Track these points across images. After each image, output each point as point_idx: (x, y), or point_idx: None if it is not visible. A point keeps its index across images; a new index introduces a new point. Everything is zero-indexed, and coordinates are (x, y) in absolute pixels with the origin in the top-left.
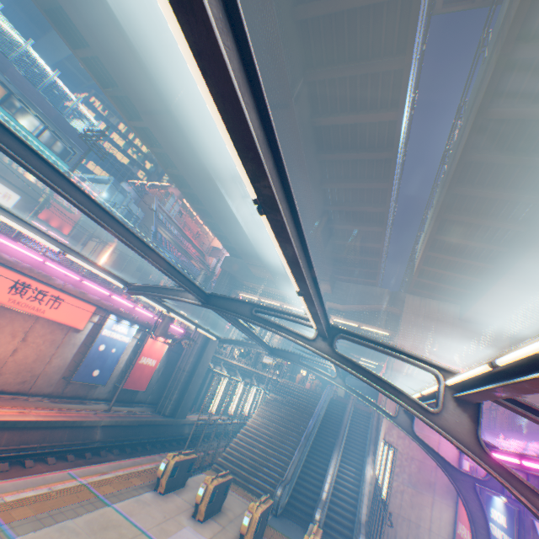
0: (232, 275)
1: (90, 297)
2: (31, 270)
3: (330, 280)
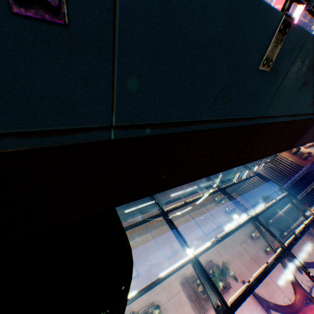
0: None
1: None
2: None
3: None
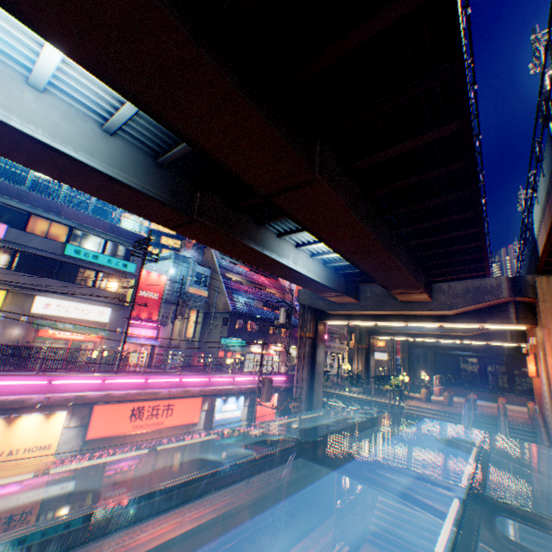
0: (312, 307)
1: (193, 391)
2: (139, 394)
3: (425, 290)
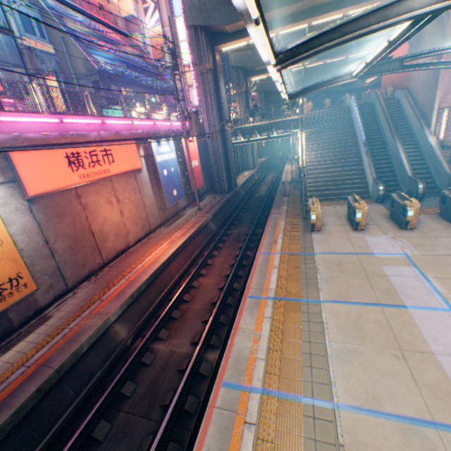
0: (205, 29)
1: (124, 135)
2: (64, 138)
3: None
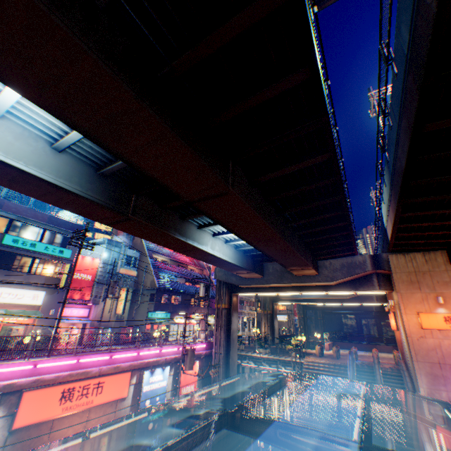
0: (227, 282)
1: (123, 367)
2: (70, 376)
3: (313, 266)
